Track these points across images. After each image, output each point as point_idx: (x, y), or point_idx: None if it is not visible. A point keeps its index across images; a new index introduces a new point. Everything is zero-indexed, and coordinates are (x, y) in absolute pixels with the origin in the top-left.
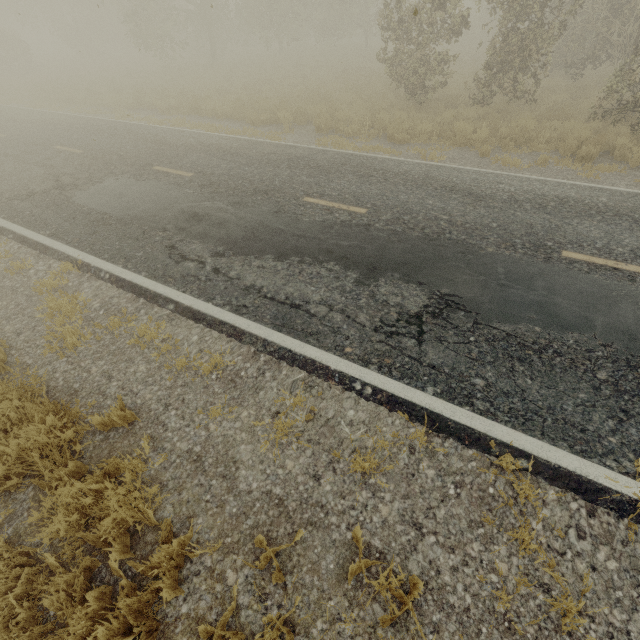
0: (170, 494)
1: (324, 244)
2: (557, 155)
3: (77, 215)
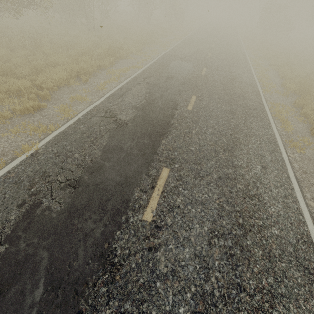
0: (66, 88)
1: (158, 100)
2: None
3: (165, 63)
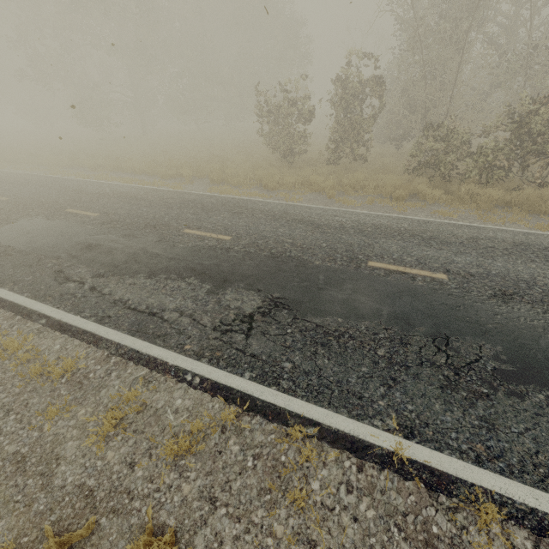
0: None
1: (190, 264)
2: (382, 197)
3: None
